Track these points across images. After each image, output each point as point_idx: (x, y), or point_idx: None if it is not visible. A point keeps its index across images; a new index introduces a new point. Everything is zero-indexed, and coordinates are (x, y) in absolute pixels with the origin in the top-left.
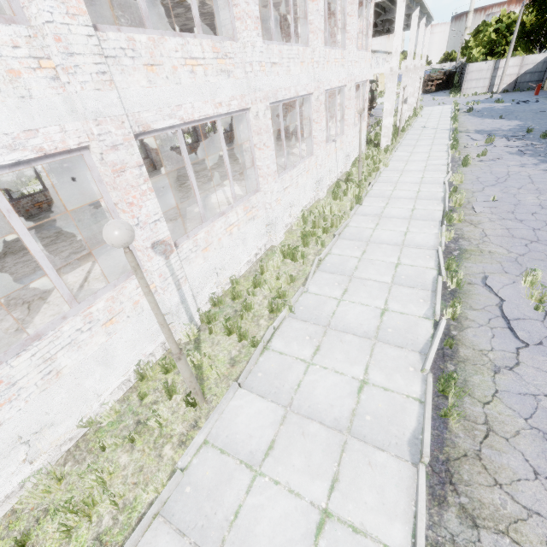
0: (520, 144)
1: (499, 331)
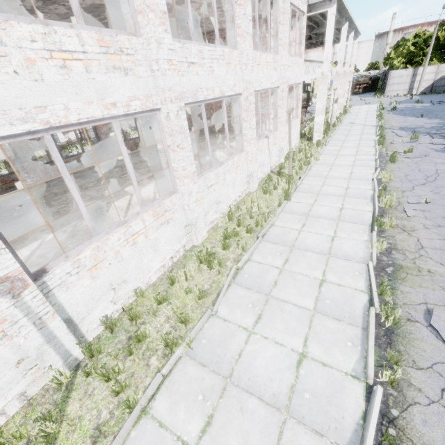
0: (444, 142)
1: None
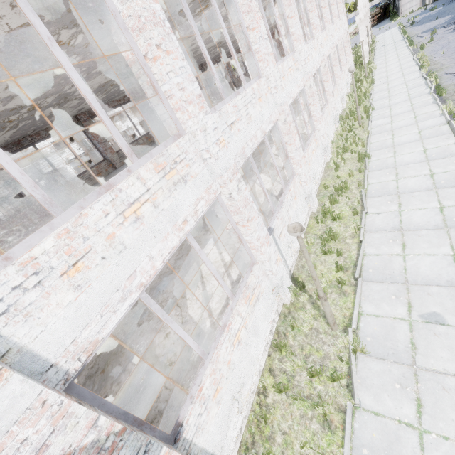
0: (453, 27)
1: (454, 79)
